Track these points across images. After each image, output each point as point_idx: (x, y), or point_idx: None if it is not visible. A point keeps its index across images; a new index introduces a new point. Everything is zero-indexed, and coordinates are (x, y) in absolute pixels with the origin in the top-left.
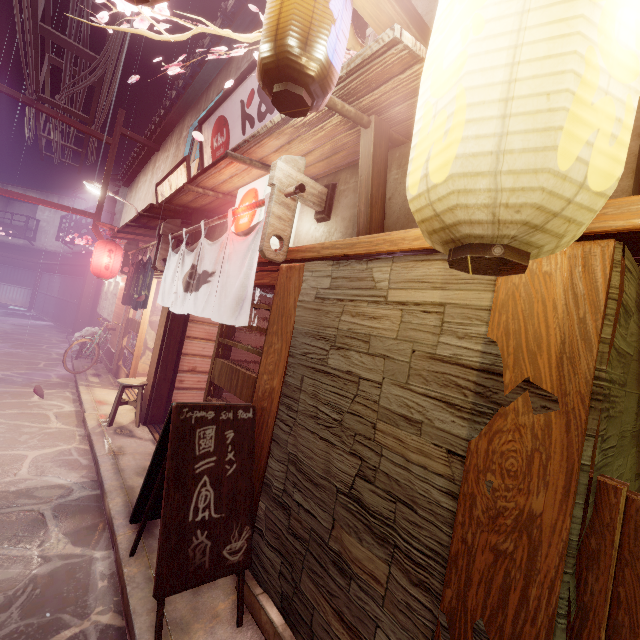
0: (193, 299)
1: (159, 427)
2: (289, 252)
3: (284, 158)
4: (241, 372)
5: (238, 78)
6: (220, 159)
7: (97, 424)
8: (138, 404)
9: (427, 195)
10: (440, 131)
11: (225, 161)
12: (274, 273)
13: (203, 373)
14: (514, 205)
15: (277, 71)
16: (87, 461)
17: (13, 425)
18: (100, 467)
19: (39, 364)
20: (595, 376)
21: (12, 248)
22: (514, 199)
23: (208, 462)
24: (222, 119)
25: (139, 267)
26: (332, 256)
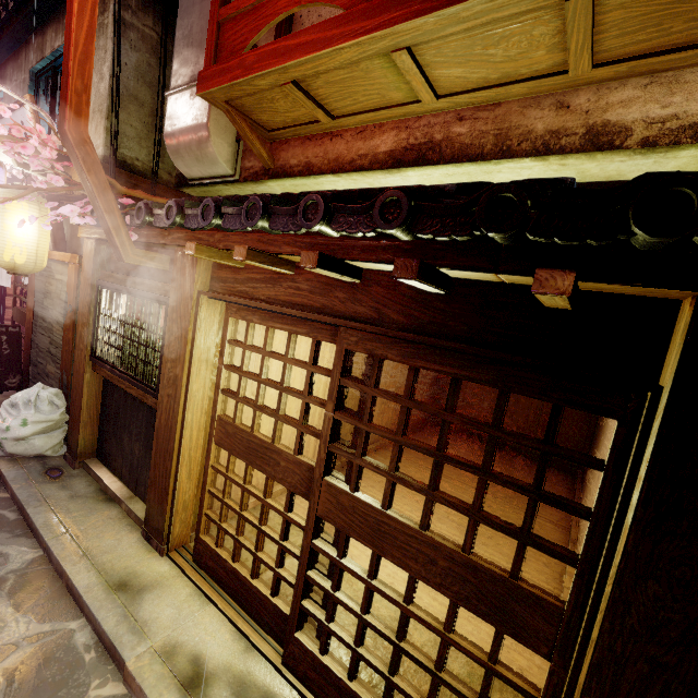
0: None
1: None
2: None
3: None
4: (24, 313)
5: None
6: None
7: None
8: None
9: None
10: None
11: None
12: None
13: None
14: (4, 266)
15: None
16: None
17: None
18: None
19: None
20: (78, 301)
21: None
22: (3, 265)
23: None
24: None
25: None
26: None
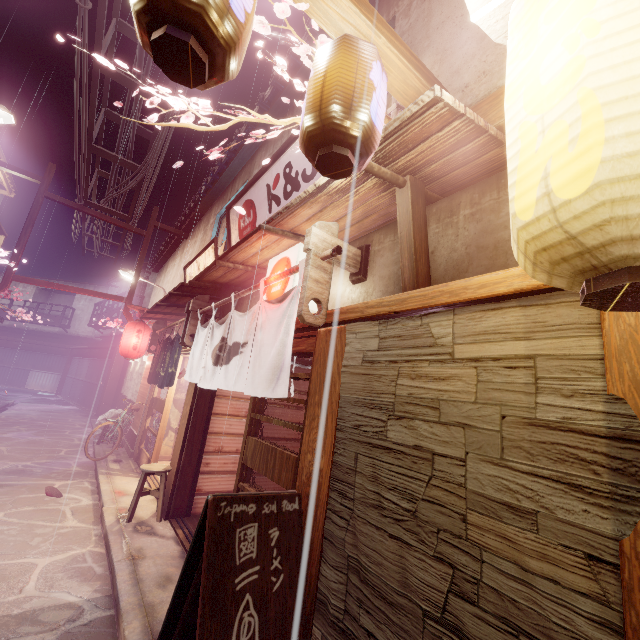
0: (223, 372)
1: (182, 521)
2: (328, 315)
3: (318, 224)
4: (278, 451)
5: (264, 166)
6: (252, 233)
7: (115, 520)
8: (160, 493)
9: (552, 216)
10: (560, 142)
11: (257, 234)
12: (310, 339)
13: (230, 453)
14: None
15: (322, 136)
16: (102, 569)
17: (26, 525)
18: (116, 577)
19: (60, 452)
20: None
21: (48, 336)
22: None
23: (250, 573)
24: (249, 202)
25: (166, 344)
26: (379, 314)
